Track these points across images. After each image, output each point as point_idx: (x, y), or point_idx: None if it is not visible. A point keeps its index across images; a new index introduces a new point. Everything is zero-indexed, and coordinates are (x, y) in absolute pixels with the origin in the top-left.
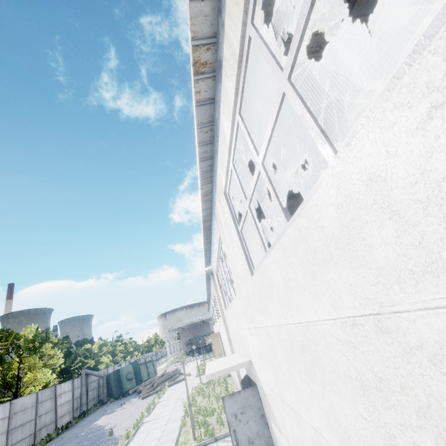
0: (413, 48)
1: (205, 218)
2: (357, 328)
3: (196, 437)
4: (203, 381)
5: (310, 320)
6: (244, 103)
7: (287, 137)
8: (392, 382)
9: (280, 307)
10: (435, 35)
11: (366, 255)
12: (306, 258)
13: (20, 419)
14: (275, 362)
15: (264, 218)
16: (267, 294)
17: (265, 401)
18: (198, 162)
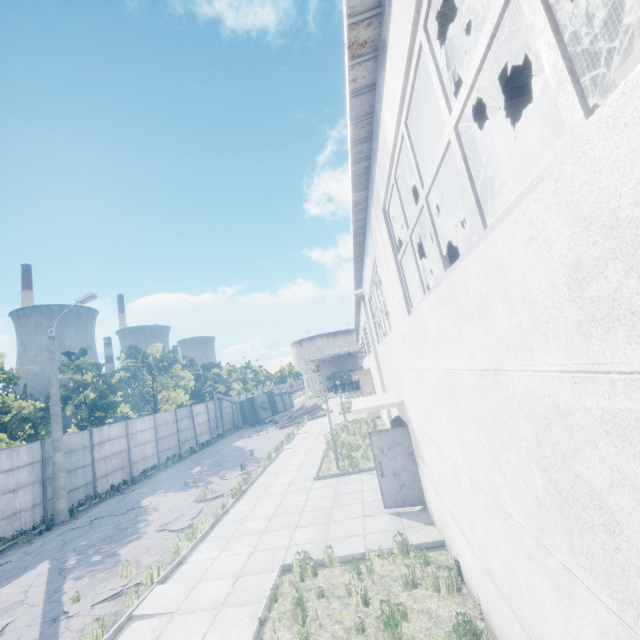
0: (532, 180)
1: (357, 232)
2: (484, 379)
3: (340, 467)
4: (347, 419)
5: (455, 369)
6: (412, 111)
7: (483, 117)
8: (500, 419)
9: (433, 353)
10: (543, 180)
11: (493, 325)
12: (456, 314)
13: (164, 431)
14: (426, 404)
15: (441, 228)
16: (422, 338)
17: (414, 441)
18: (351, 165)
